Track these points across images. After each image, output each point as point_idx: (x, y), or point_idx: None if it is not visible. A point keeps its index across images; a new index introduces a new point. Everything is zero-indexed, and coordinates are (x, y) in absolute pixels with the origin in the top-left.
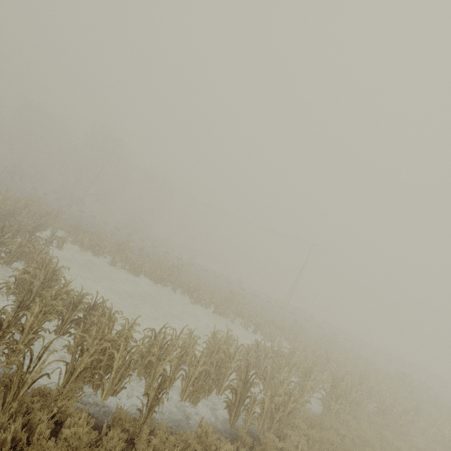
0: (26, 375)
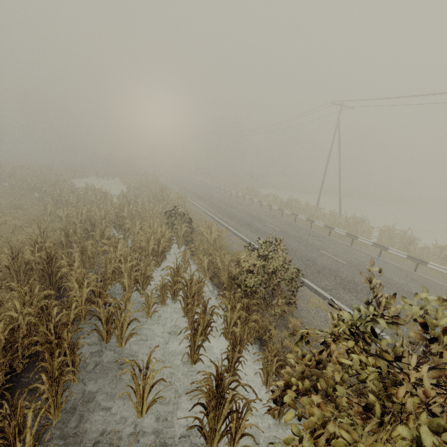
0: None
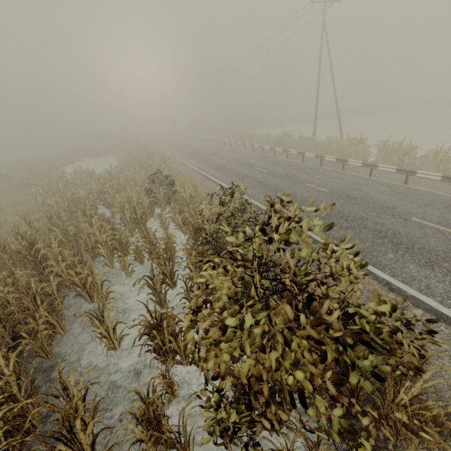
0: None
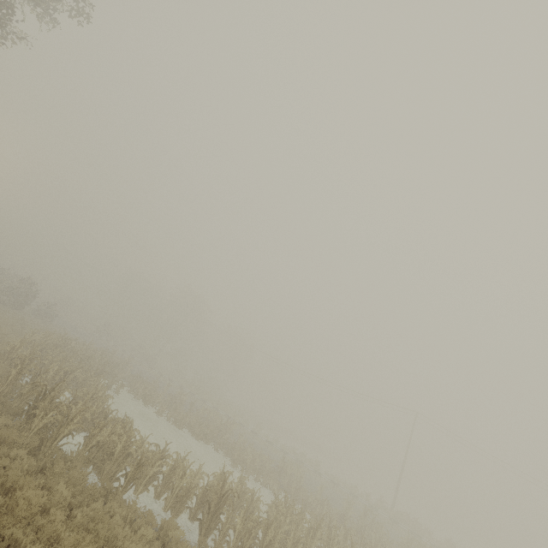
0: (61, 429)
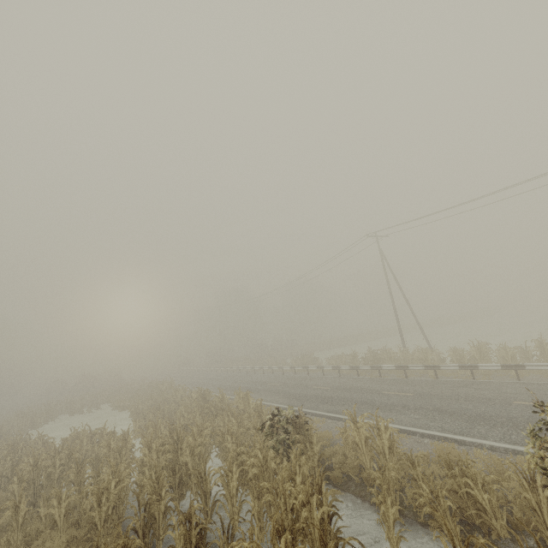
0: None
